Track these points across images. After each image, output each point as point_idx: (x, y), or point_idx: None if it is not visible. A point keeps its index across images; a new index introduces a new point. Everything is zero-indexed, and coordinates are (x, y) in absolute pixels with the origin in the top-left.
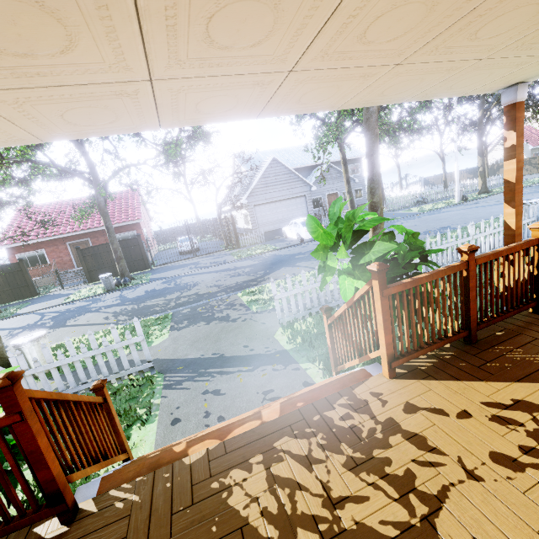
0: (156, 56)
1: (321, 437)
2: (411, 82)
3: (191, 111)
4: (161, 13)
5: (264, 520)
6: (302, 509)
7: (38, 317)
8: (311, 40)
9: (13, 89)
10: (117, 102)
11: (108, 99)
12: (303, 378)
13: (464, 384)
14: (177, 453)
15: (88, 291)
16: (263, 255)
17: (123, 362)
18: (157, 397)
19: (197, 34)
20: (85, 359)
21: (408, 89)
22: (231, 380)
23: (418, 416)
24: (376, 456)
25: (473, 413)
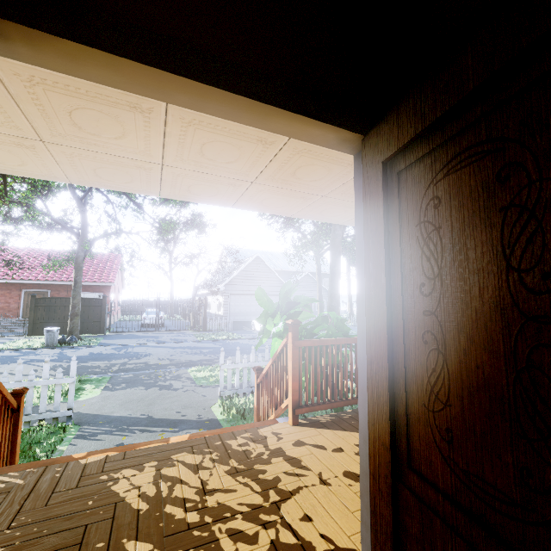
0: (169, 153)
1: (215, 454)
2: (338, 211)
3: (185, 190)
4: (177, 136)
5: (139, 499)
6: (177, 494)
7: None
8: (263, 169)
9: (74, 148)
10: (136, 171)
11: (130, 168)
12: None
13: (349, 433)
14: (75, 458)
15: (24, 343)
16: (226, 341)
17: (41, 403)
18: (65, 445)
19: (195, 150)
20: None
21: (339, 215)
22: (151, 437)
23: (302, 448)
24: (255, 468)
25: (345, 450)
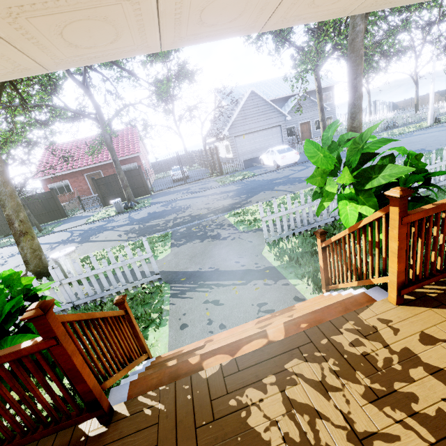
0: None
1: (332, 363)
2: None
3: (194, 23)
4: None
5: None
6: (326, 440)
7: (69, 234)
8: None
9: None
10: (117, 10)
11: (107, 6)
12: (293, 293)
13: None
14: (192, 365)
15: (104, 213)
16: (243, 181)
17: (136, 274)
18: (166, 304)
19: None
20: (106, 271)
21: None
22: (227, 292)
23: (438, 348)
24: (398, 389)
25: None
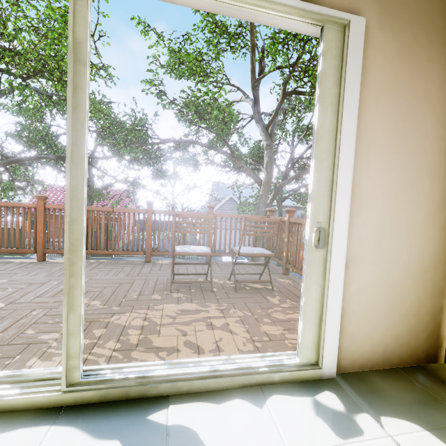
0: None
1: None
2: None
3: None
4: None
5: None
6: None
7: None
8: None
9: None
10: None
11: None
12: None
13: None
14: None
15: None
16: None
17: None
18: None
19: None
20: None
21: None
22: None
23: None
24: None
25: None
